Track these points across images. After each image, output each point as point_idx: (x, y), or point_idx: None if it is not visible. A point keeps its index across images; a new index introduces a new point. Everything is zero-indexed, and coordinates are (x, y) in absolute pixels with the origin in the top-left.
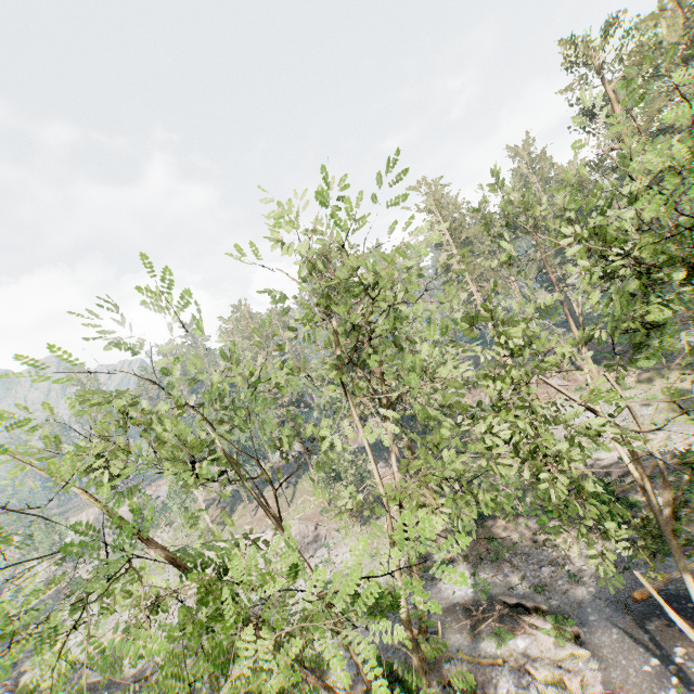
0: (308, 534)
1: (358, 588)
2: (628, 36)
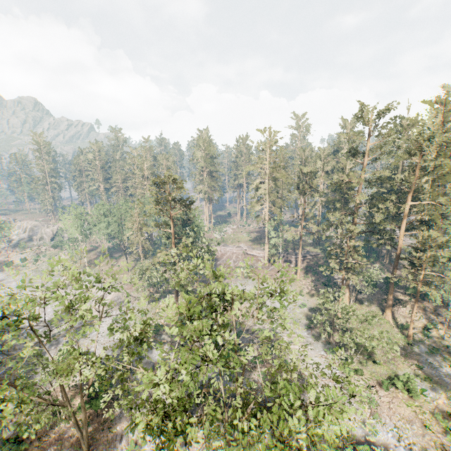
0: (122, 298)
1: None
2: (389, 123)
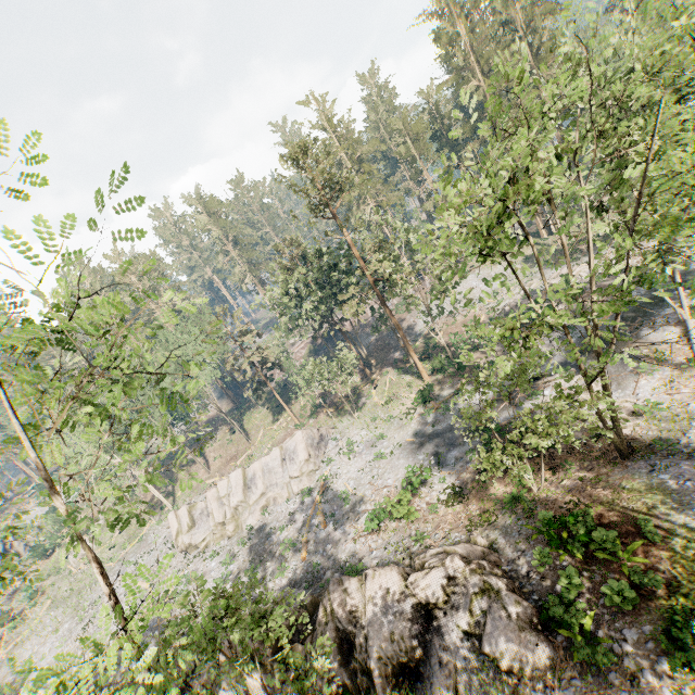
0: (314, 436)
1: (398, 439)
2: None
